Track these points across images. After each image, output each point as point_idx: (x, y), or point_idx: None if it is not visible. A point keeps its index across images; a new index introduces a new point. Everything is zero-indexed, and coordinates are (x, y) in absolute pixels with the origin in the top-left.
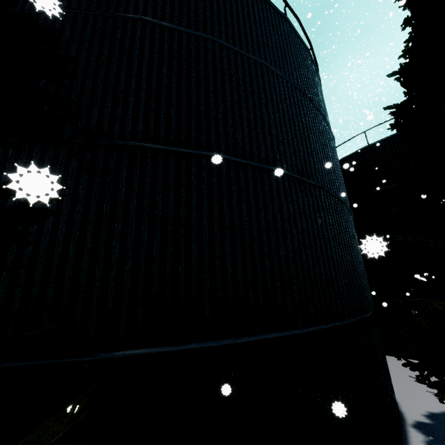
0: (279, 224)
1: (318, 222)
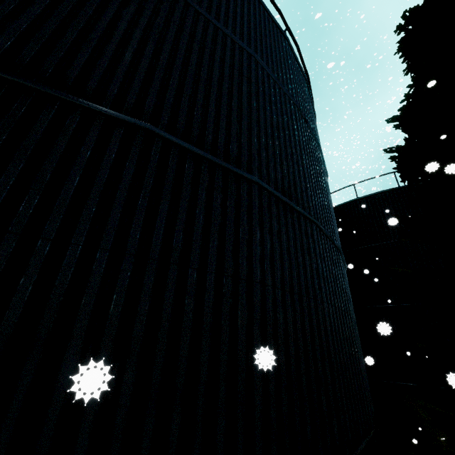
0: (244, 264)
1: (308, 271)
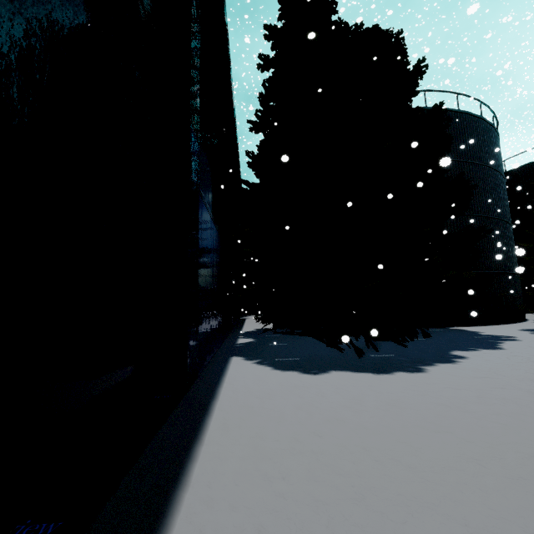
0: None
1: (494, 235)
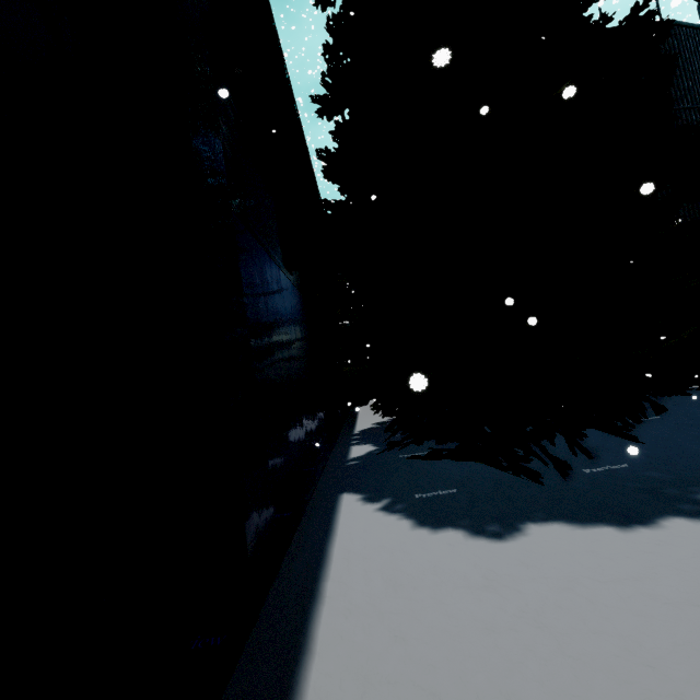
0: None
1: None
